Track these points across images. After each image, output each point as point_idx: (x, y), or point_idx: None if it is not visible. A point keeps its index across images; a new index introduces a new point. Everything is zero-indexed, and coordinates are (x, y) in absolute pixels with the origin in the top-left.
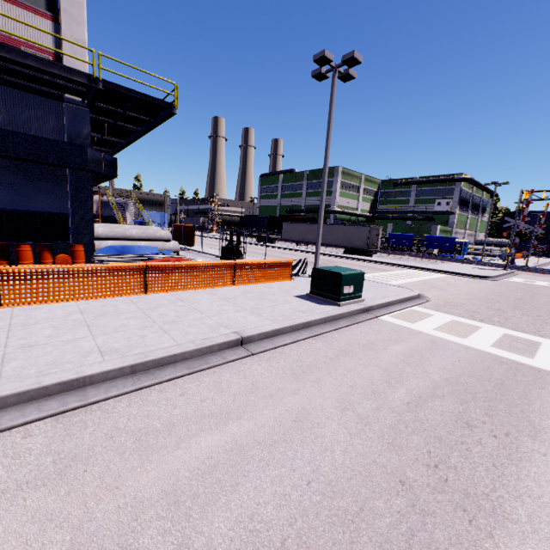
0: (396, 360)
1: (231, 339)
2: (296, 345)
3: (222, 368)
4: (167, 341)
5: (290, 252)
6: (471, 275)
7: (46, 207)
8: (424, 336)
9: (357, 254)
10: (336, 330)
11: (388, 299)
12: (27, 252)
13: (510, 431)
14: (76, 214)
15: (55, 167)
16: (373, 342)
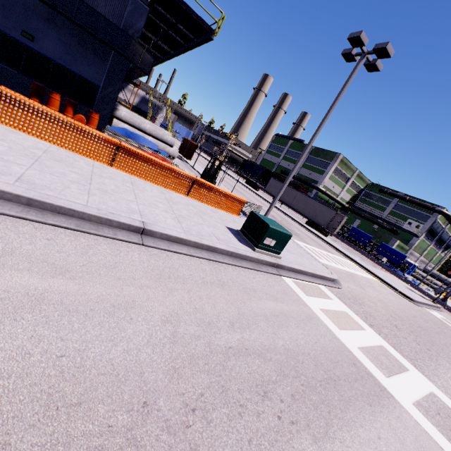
0: (259, 312)
1: (133, 224)
2: (188, 258)
3: (106, 240)
4: (80, 199)
5: (263, 201)
6: (398, 290)
7: (85, 74)
8: (306, 309)
9: (315, 229)
10: (234, 266)
11: (303, 268)
12: (56, 100)
13: (299, 422)
14: (105, 89)
15: (104, 44)
16: (255, 290)
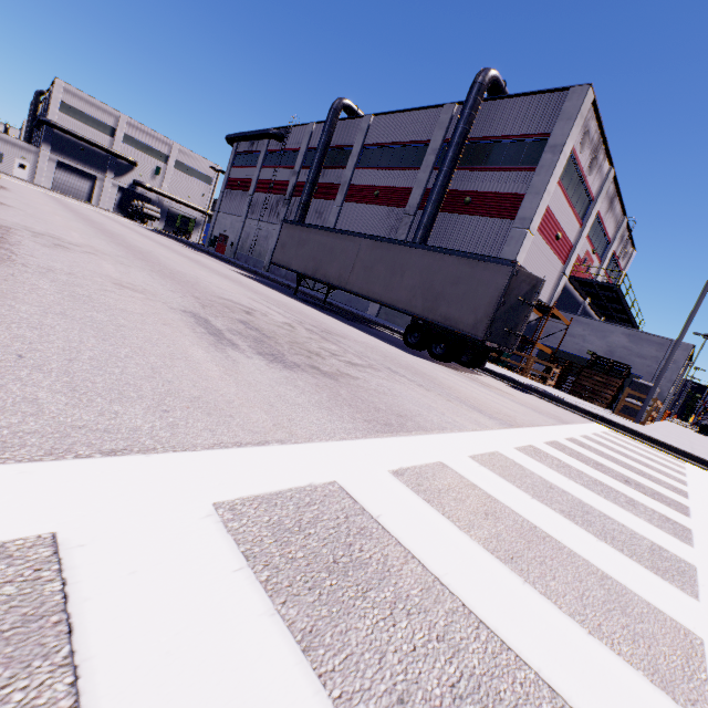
0: None
1: None
2: None
3: None
4: None
5: None
6: None
7: None
8: None
9: None
10: None
11: None
12: None
13: None
14: None
15: None
16: None
